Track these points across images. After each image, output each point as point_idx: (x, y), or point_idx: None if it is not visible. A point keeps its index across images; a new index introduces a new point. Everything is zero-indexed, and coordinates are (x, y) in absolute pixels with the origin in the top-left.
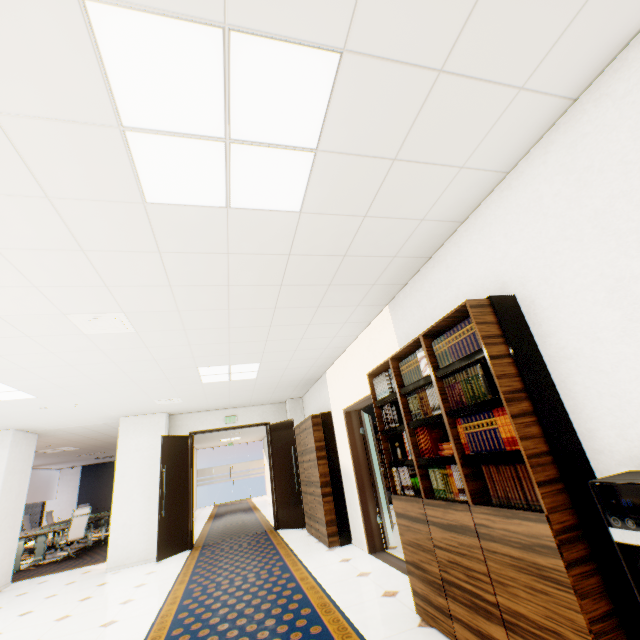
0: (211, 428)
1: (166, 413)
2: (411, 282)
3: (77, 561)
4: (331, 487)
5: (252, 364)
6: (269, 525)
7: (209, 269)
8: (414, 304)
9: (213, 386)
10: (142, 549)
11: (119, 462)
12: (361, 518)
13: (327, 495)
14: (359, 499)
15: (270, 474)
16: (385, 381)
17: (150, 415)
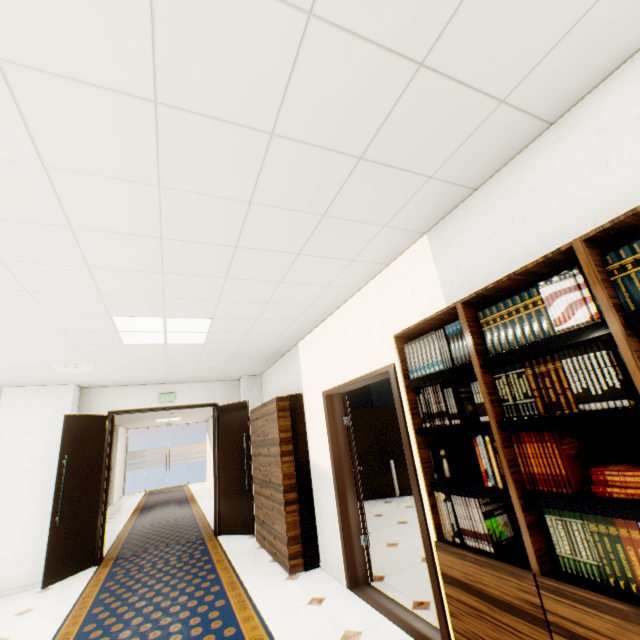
0: (139, 407)
1: (75, 385)
2: (489, 184)
3: None
4: (297, 492)
5: (200, 320)
6: (208, 527)
7: (98, 11)
8: (492, 220)
9: (141, 350)
10: (21, 570)
11: None
12: (339, 538)
13: (291, 503)
14: (339, 513)
15: (214, 467)
16: (435, 346)
17: (50, 386)
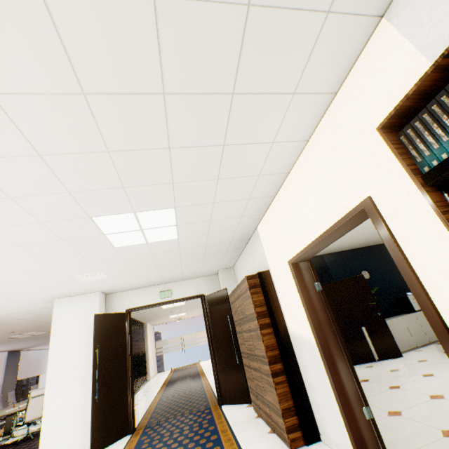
0: (147, 304)
1: (100, 292)
2: None
3: (30, 444)
4: (282, 363)
5: (165, 211)
6: (213, 397)
7: None
8: None
9: (131, 253)
10: (76, 440)
11: (52, 345)
12: (337, 411)
13: (278, 374)
14: (331, 383)
15: (209, 346)
16: None
17: (84, 295)
